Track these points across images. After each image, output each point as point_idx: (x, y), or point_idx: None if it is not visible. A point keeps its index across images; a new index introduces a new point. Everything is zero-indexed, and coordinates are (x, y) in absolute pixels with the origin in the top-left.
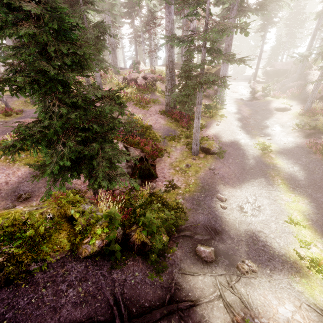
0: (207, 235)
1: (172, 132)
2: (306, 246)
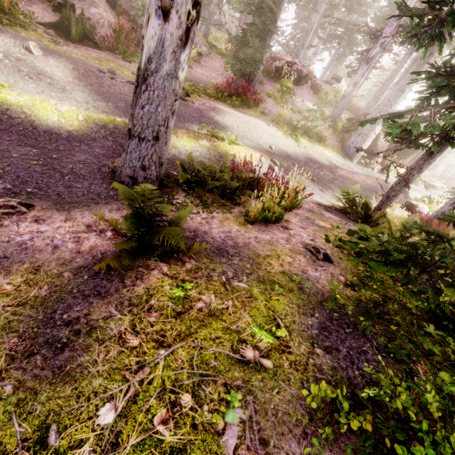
0: None
1: (195, 83)
2: None
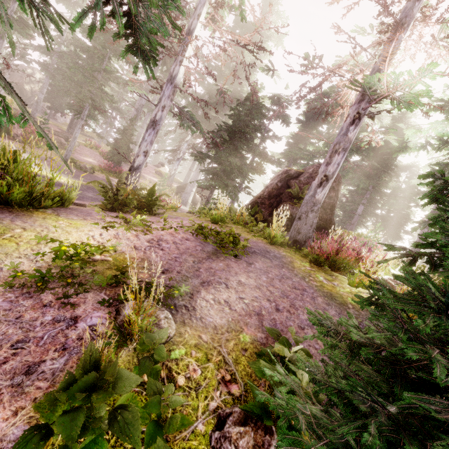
0: None
1: None
2: None
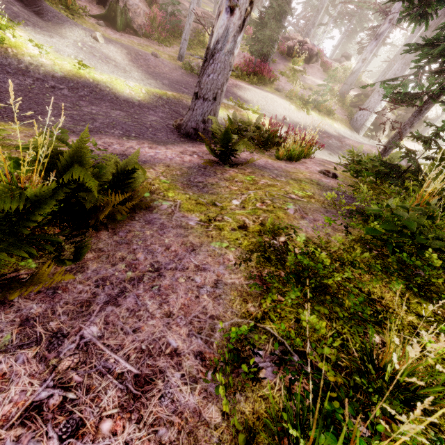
0: (28, 2)
1: None
2: (36, 44)
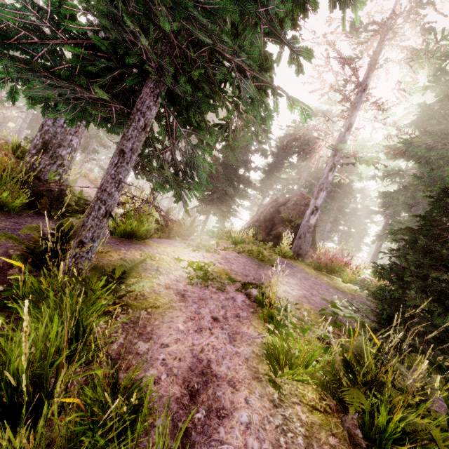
0: None
1: None
2: None
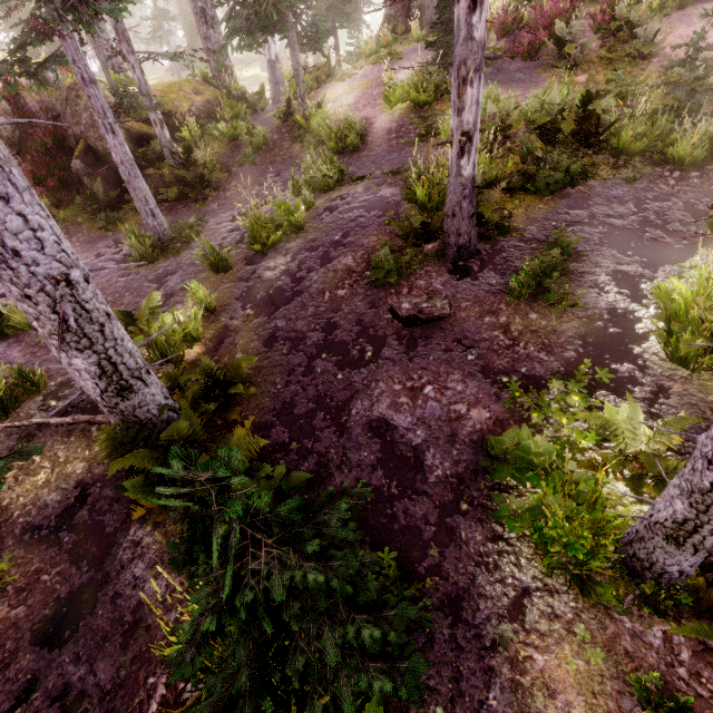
0: None
1: None
2: None
